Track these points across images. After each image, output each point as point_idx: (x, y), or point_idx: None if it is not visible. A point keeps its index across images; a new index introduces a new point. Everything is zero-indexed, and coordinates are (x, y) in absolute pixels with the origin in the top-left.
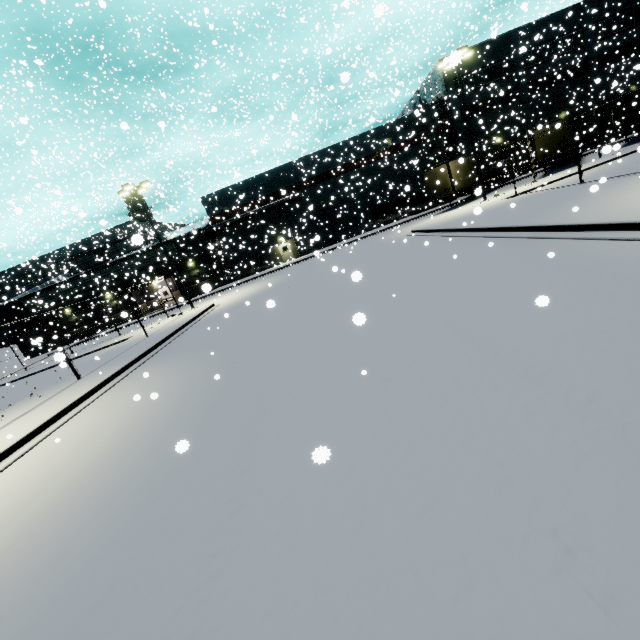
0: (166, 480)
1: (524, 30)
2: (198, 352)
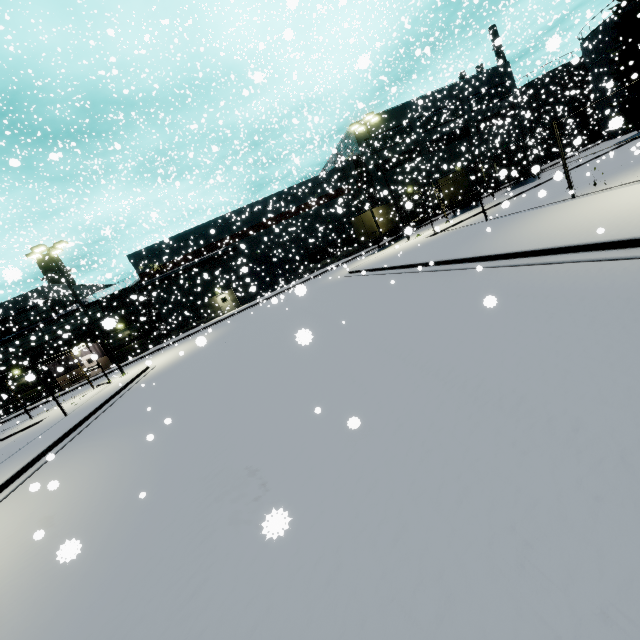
0: (82, 629)
1: (416, 102)
2: (130, 427)
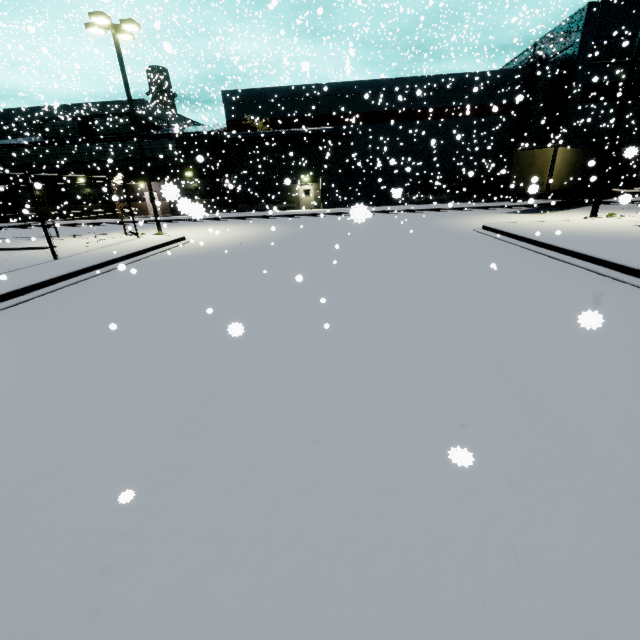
0: None
1: None
2: (28, 360)
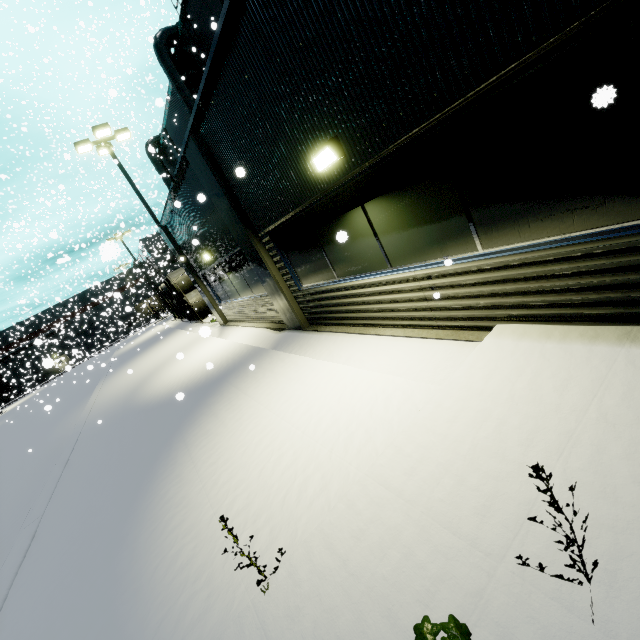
0: None
1: None
2: None
